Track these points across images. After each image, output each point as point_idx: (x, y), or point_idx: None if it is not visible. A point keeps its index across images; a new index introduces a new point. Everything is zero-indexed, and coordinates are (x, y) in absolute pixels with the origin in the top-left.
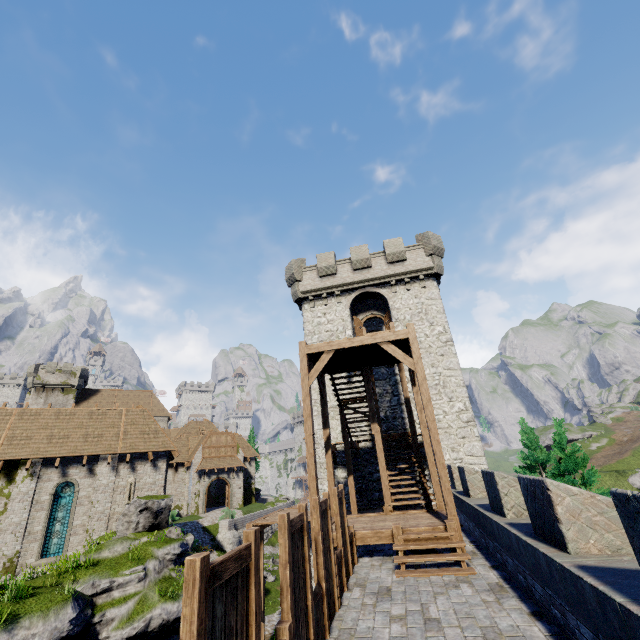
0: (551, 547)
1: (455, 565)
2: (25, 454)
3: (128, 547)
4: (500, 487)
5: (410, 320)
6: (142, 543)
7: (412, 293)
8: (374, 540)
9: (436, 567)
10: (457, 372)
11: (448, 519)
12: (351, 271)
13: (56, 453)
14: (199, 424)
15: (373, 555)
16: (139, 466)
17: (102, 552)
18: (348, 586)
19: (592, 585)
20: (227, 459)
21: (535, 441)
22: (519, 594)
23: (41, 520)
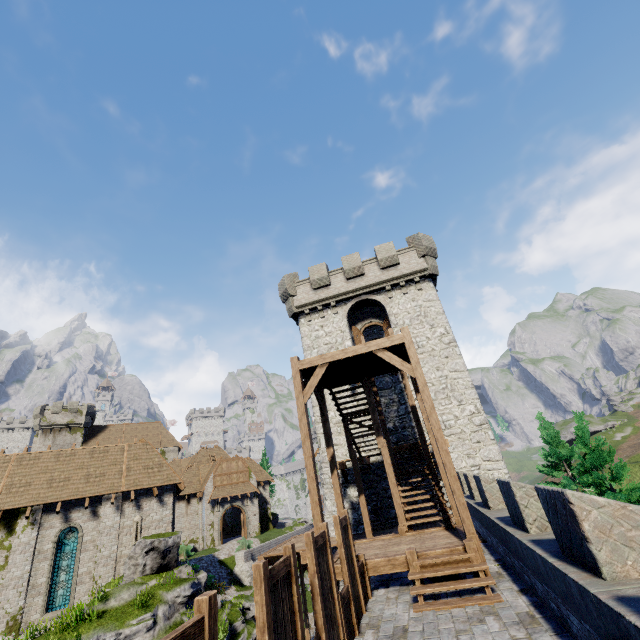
0: (582, 571)
1: (479, 592)
2: (24, 502)
3: (135, 593)
4: (518, 498)
5: (410, 324)
6: (150, 587)
7: (409, 297)
8: (388, 569)
9: (458, 596)
10: (464, 373)
11: (466, 538)
12: (345, 280)
13: (57, 498)
14: (209, 451)
15: (389, 585)
16: (144, 503)
17: (107, 601)
18: (360, 628)
19: (637, 627)
20: (240, 485)
21: (555, 438)
22: (553, 626)
23: (44, 571)
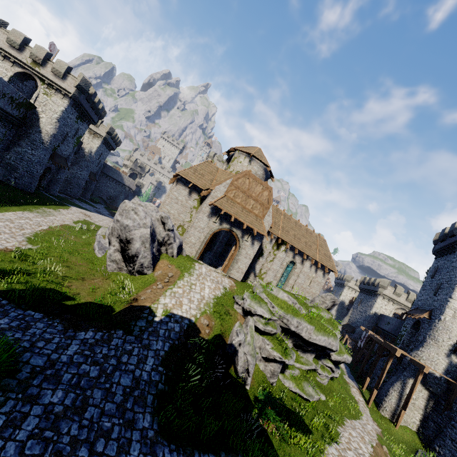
0: None
1: None
2: (287, 240)
3: (327, 316)
4: None
5: None
6: (330, 317)
7: None
8: None
9: None
10: None
11: None
12: None
13: (297, 246)
14: None
15: None
16: (318, 271)
17: (321, 312)
18: None
19: None
20: None
21: None
22: None
23: (280, 273)
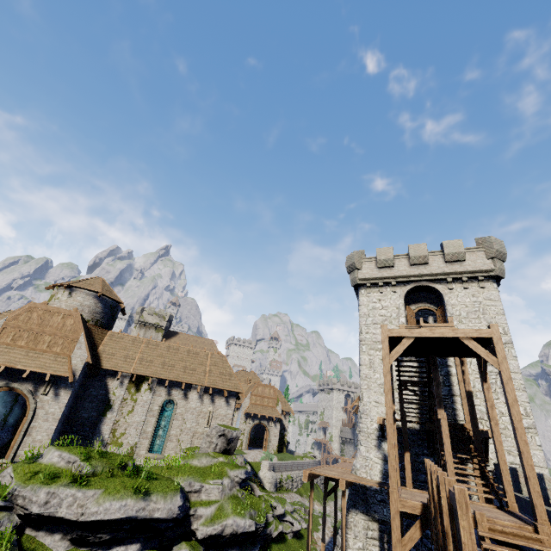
0: None
1: None
2: (148, 373)
3: (210, 462)
4: None
5: (466, 317)
6: (219, 462)
7: (469, 292)
8: None
9: None
10: (517, 375)
11: (537, 522)
12: (408, 265)
13: (166, 376)
14: (247, 374)
15: None
16: (217, 399)
17: (193, 460)
18: None
19: None
20: (268, 409)
21: None
22: None
23: (152, 424)
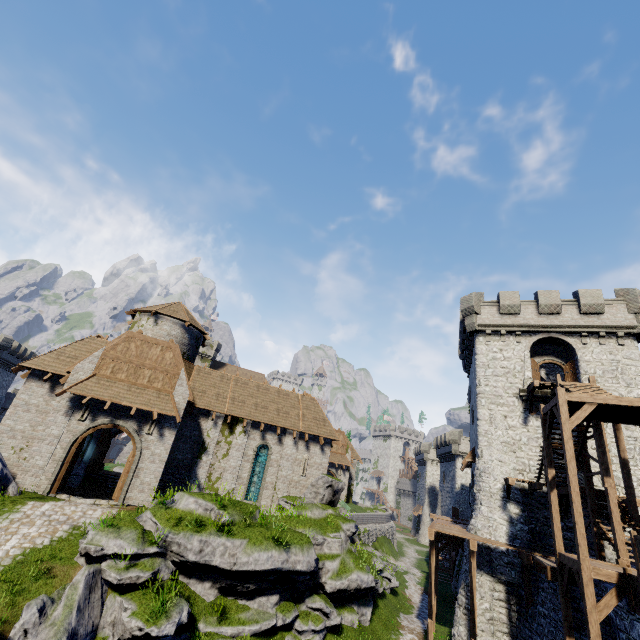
0: None
1: None
2: (243, 414)
3: (321, 514)
4: None
5: (602, 376)
6: (329, 514)
7: (606, 348)
8: None
9: None
10: None
11: None
12: (536, 314)
13: (261, 419)
14: None
15: None
16: (311, 446)
17: (306, 511)
18: None
19: None
20: (337, 456)
21: None
22: None
23: (247, 469)
